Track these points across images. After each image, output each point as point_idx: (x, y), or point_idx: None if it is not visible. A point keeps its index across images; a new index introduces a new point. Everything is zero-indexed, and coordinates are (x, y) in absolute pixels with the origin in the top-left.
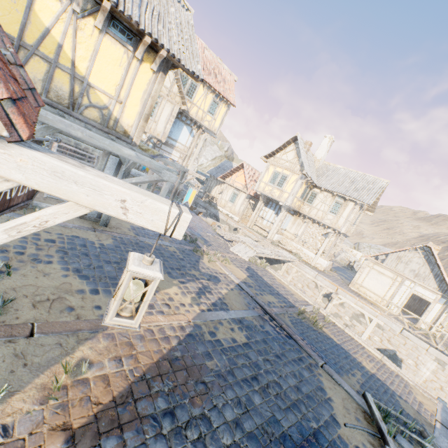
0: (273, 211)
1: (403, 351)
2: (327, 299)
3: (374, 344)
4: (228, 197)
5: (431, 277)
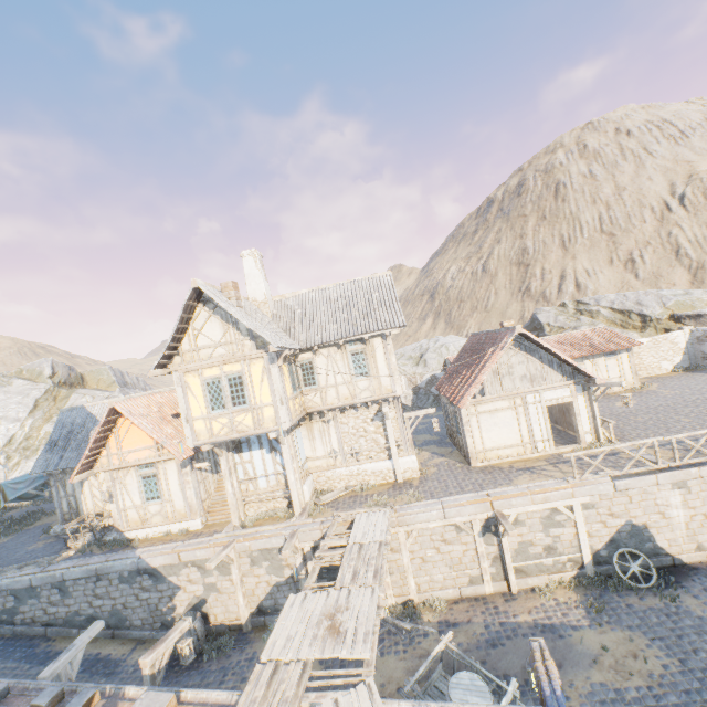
0: (261, 449)
1: (637, 511)
2: (491, 535)
3: (601, 536)
4: (137, 496)
5: (548, 369)
